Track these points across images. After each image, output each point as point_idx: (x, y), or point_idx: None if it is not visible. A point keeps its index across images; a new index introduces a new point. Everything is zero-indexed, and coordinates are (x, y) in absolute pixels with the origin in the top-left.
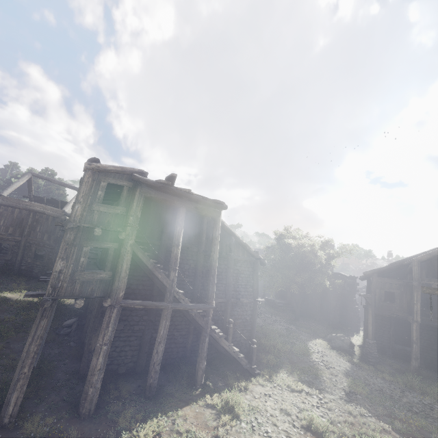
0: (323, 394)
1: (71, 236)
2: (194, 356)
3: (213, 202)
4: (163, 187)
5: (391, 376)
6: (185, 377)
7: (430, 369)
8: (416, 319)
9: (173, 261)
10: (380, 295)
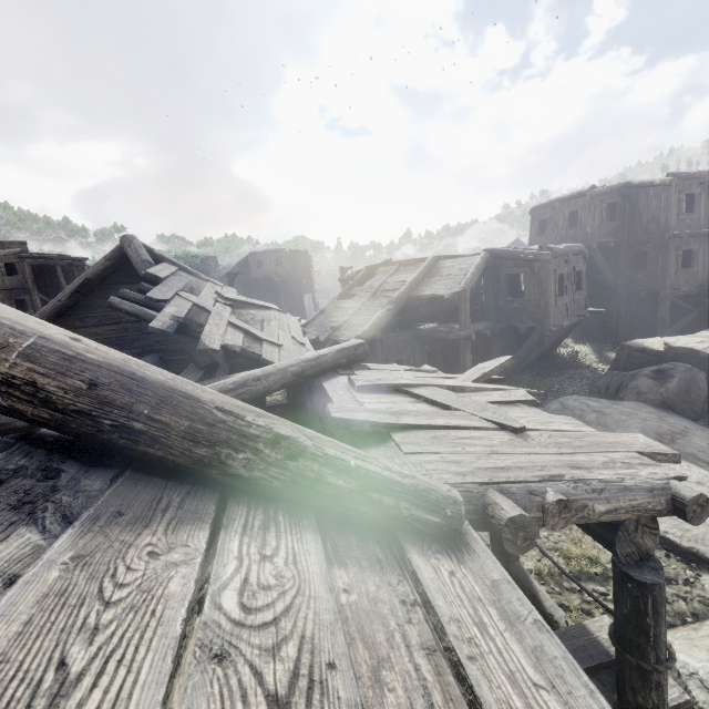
0: None
1: (2, 297)
2: None
3: (78, 258)
4: (41, 257)
5: None
6: None
7: None
8: None
9: None
10: None
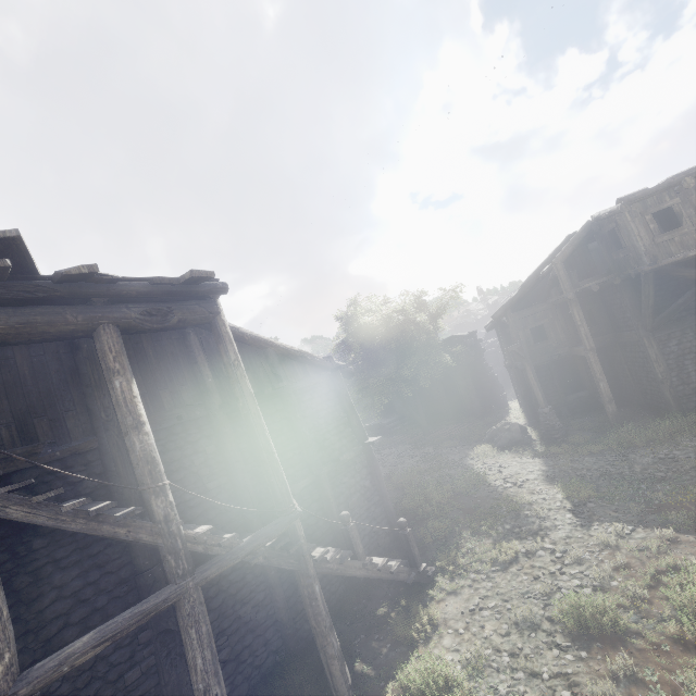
0: (548, 538)
1: None
2: (303, 625)
3: (184, 283)
4: (4, 290)
5: (593, 444)
6: (308, 693)
7: (619, 405)
8: (590, 347)
9: (143, 471)
10: (527, 338)
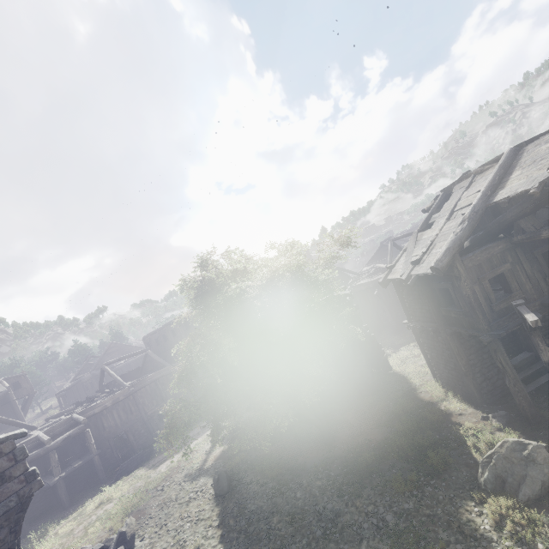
0: None
1: None
2: None
3: None
4: None
5: None
6: None
7: None
8: None
9: None
10: (486, 294)
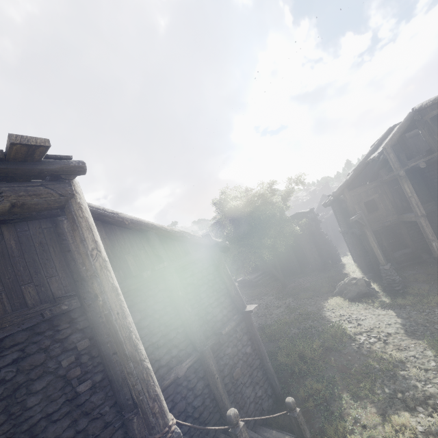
0: None
1: None
2: None
3: (15, 158)
4: None
5: (433, 295)
6: None
7: None
8: (421, 214)
9: None
10: (362, 210)
